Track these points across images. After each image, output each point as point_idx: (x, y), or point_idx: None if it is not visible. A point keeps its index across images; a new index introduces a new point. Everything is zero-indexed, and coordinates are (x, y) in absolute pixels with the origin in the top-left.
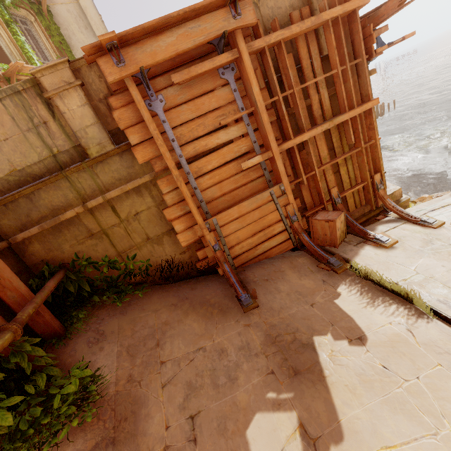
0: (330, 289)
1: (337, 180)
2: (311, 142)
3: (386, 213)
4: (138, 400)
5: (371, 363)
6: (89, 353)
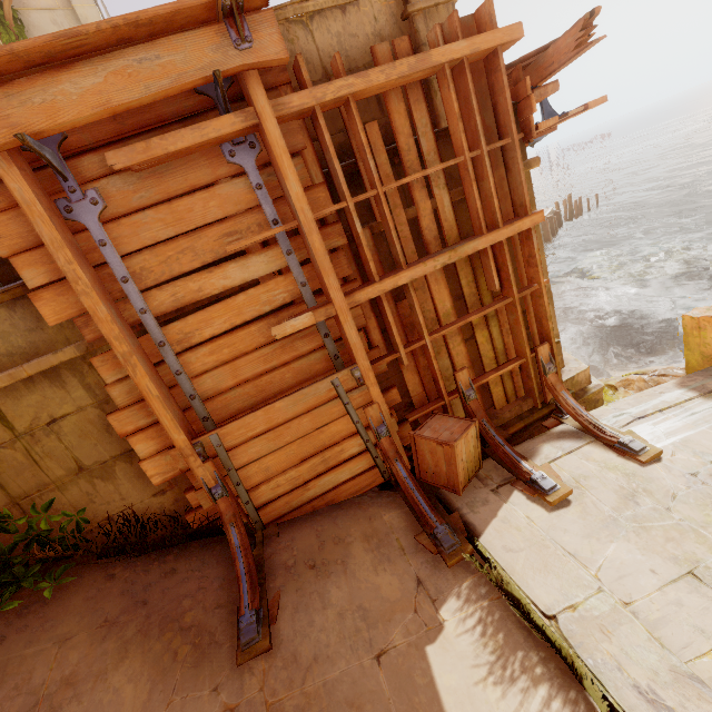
0: (426, 607)
1: (473, 351)
2: (418, 286)
3: (560, 416)
4: None
5: None
6: None
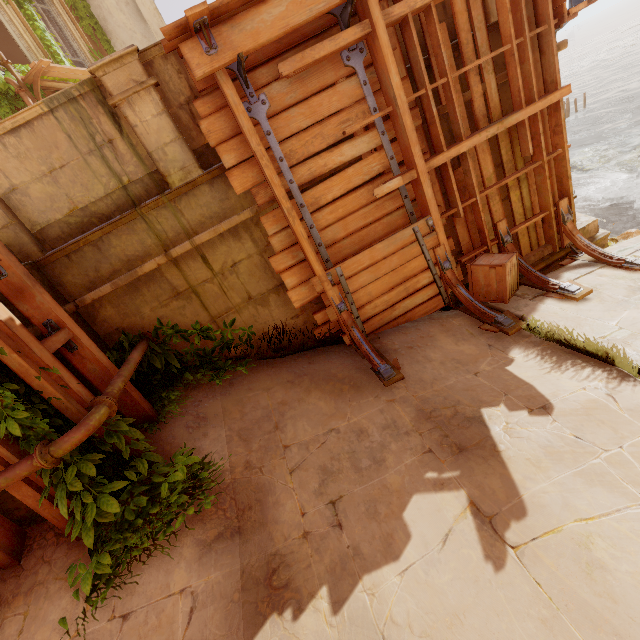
0: (499, 354)
1: (506, 210)
2: (470, 156)
3: (575, 256)
4: (262, 488)
5: (559, 434)
6: (192, 439)
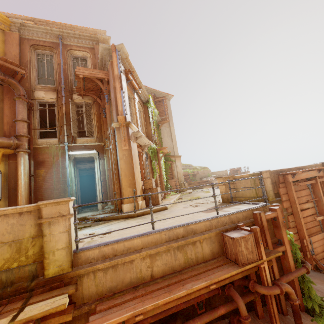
0: None
1: None
2: None
3: None
4: None
5: None
6: None
